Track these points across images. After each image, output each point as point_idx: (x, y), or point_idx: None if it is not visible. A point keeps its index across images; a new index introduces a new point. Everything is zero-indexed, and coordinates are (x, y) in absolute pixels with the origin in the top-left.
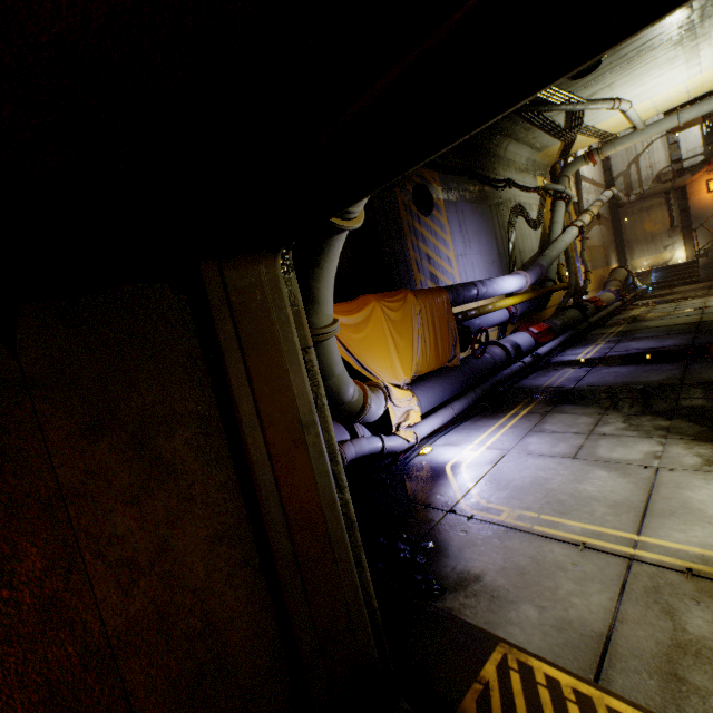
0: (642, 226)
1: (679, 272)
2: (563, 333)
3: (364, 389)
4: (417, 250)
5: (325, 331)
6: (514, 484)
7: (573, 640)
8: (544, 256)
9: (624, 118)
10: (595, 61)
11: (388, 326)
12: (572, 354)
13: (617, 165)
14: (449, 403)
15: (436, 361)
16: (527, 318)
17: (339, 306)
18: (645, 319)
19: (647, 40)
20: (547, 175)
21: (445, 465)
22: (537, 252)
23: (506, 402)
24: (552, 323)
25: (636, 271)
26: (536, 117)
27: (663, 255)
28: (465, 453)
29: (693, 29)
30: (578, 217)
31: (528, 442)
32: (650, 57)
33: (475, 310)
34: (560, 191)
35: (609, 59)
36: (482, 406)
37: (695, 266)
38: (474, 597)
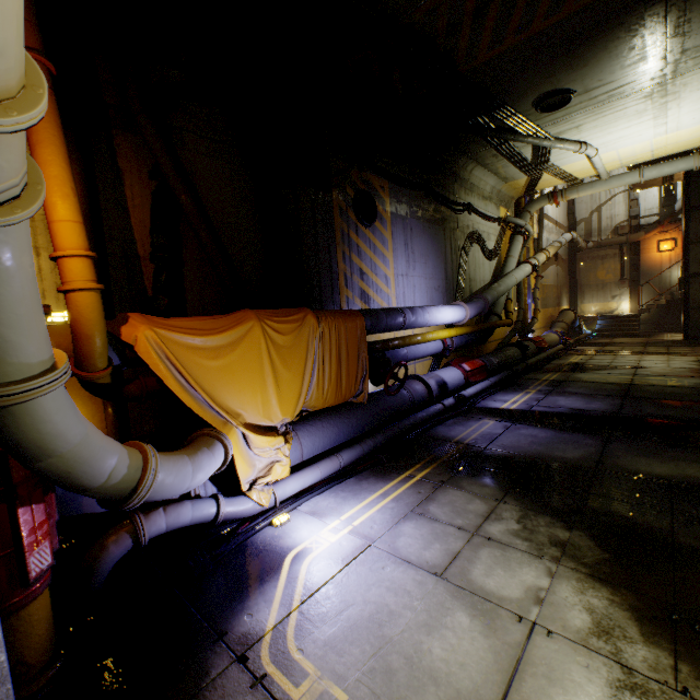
0: (595, 273)
1: (621, 323)
2: (499, 372)
3: (147, 461)
4: (348, 262)
5: (5, 392)
6: (349, 613)
7: None
8: (491, 290)
9: (590, 165)
10: (565, 97)
11: (268, 353)
12: (499, 400)
13: (581, 211)
14: (337, 452)
15: (336, 396)
16: (467, 349)
17: (198, 321)
18: (581, 369)
19: (619, 86)
20: (511, 207)
21: (289, 551)
22: (489, 283)
23: (407, 456)
24: (488, 361)
25: (584, 315)
26: (503, 145)
27: (610, 304)
28: (322, 535)
29: (665, 84)
30: (534, 255)
31: (401, 532)
32: (620, 105)
33: (399, 339)
34: (521, 225)
35: (580, 98)
36: (378, 458)
37: (637, 320)
38: None
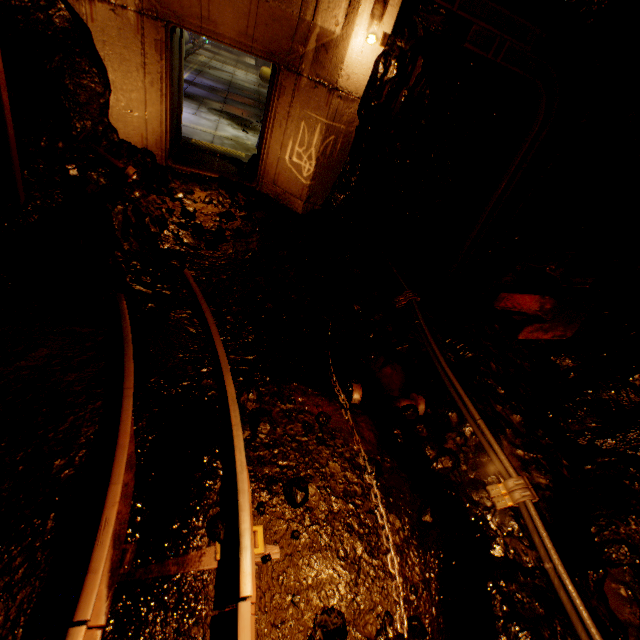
0: None
1: None
2: None
3: None
4: None
5: None
6: None
7: (207, 141)
8: None
9: None
10: None
11: None
12: None
13: None
14: None
15: None
16: None
17: None
18: (208, 67)
19: None
20: None
21: None
22: None
23: None
24: None
25: None
26: None
27: None
28: None
29: None
30: None
31: None
32: None
33: None
34: None
35: None
36: None
37: None
38: (183, 134)
